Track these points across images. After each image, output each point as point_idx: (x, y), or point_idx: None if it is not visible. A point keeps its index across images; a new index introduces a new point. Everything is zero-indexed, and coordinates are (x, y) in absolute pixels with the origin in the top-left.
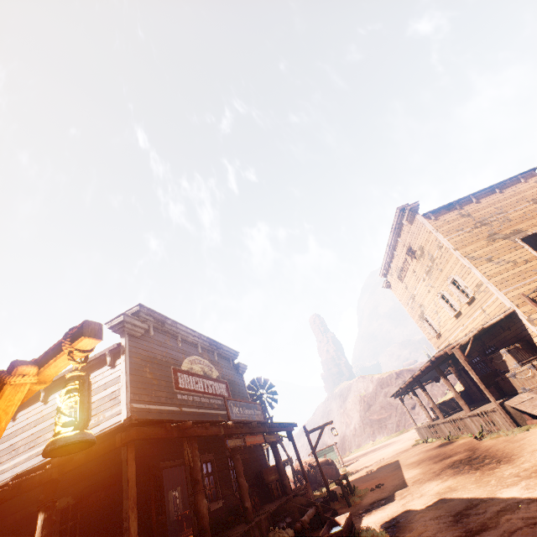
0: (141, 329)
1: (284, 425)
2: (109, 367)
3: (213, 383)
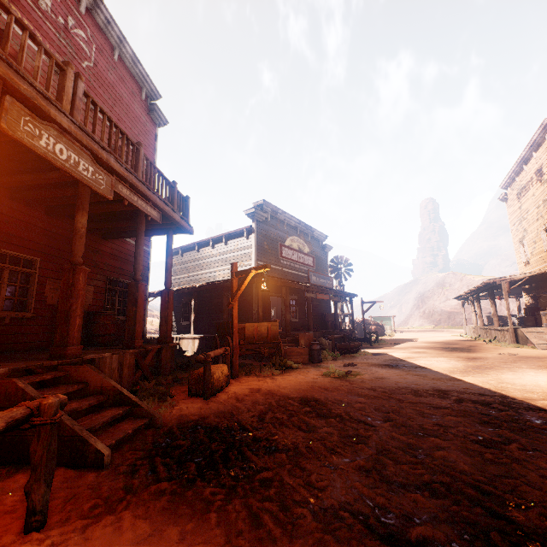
0: (263, 217)
1: (346, 294)
2: (245, 238)
3: (304, 256)
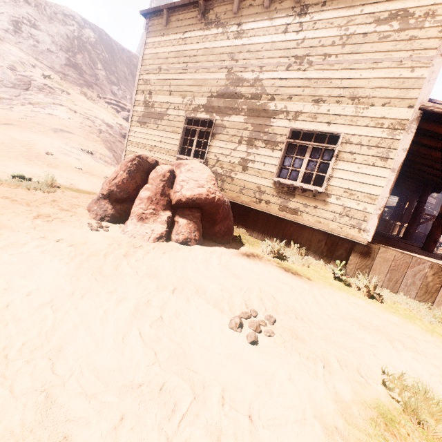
0: None
1: None
2: None
3: (432, 199)
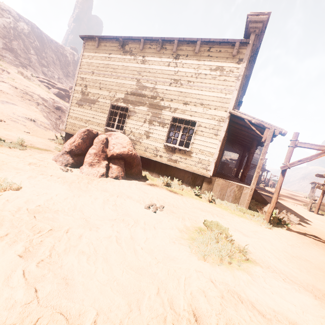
0: None
1: (267, 170)
2: None
3: (257, 155)
